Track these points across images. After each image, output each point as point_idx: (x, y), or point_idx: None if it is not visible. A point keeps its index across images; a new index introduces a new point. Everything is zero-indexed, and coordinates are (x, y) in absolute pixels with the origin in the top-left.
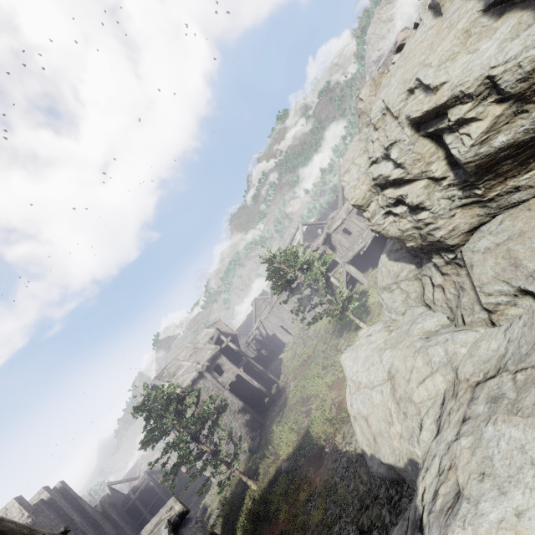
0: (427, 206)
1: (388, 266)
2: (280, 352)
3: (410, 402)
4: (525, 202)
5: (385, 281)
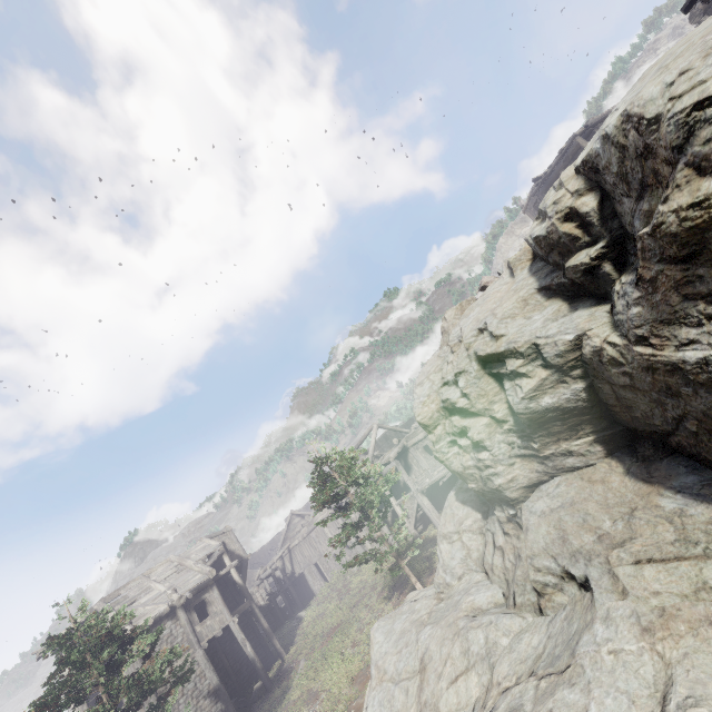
0: (487, 446)
1: (454, 507)
2: (303, 606)
3: (435, 711)
4: (579, 469)
5: (447, 526)
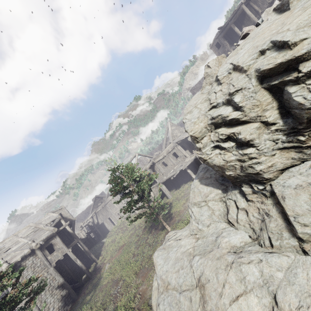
0: (256, 144)
1: (199, 188)
2: (104, 236)
3: None
4: None
5: (196, 198)
